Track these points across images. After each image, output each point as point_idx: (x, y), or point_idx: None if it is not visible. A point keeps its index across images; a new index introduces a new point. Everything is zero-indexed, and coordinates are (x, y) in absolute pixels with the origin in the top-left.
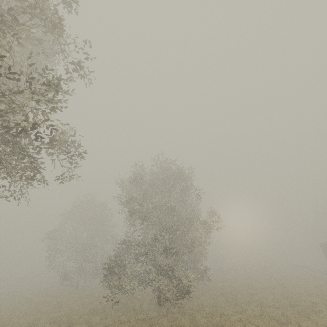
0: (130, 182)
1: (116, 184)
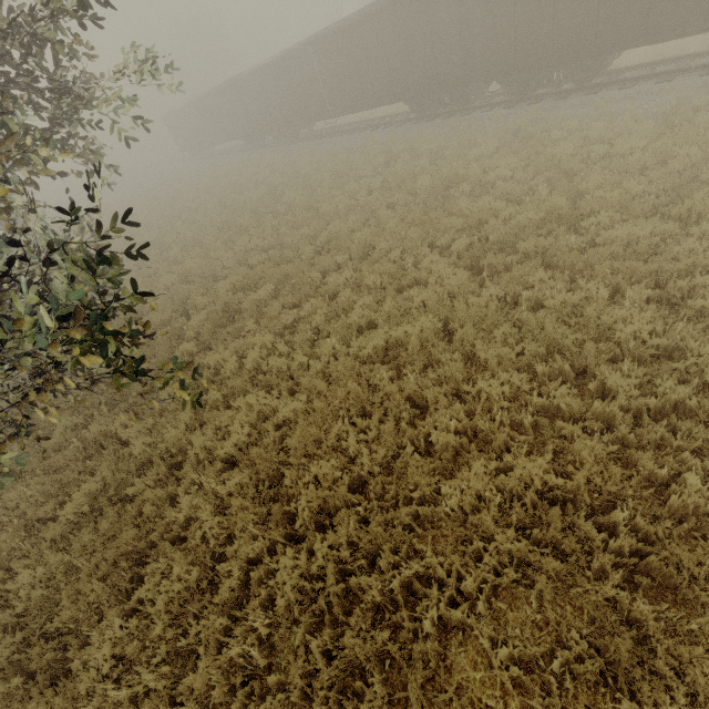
0: None
1: None
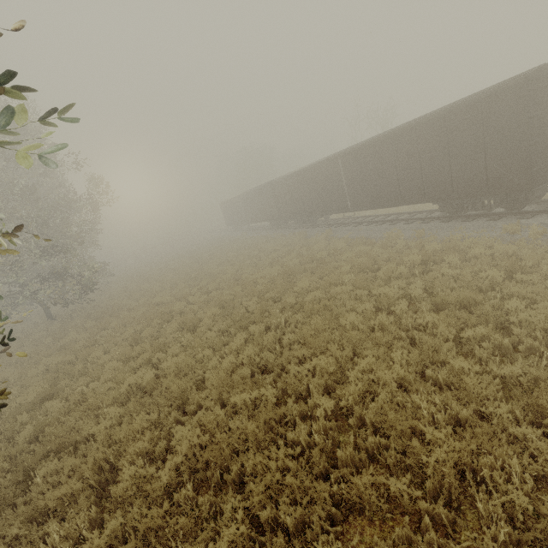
0: None
1: None
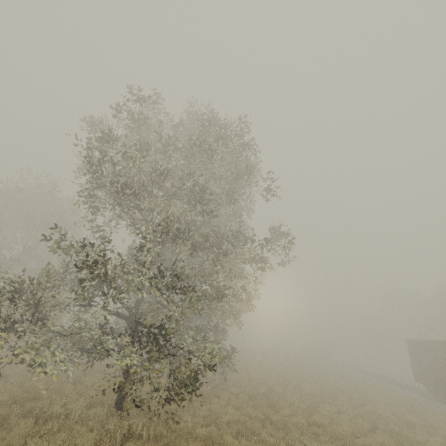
0: (116, 110)
1: (87, 127)
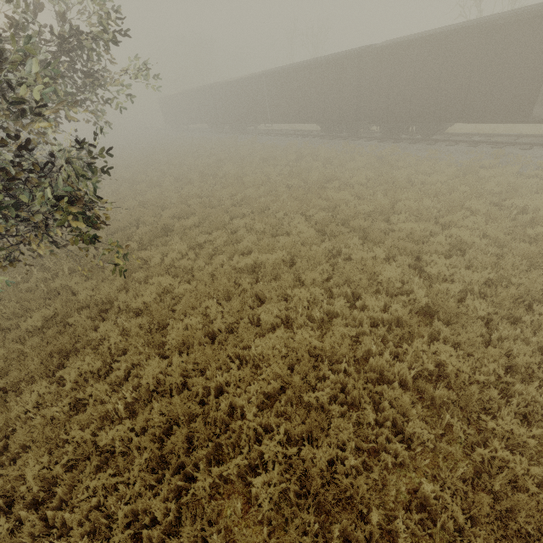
0: None
1: None
